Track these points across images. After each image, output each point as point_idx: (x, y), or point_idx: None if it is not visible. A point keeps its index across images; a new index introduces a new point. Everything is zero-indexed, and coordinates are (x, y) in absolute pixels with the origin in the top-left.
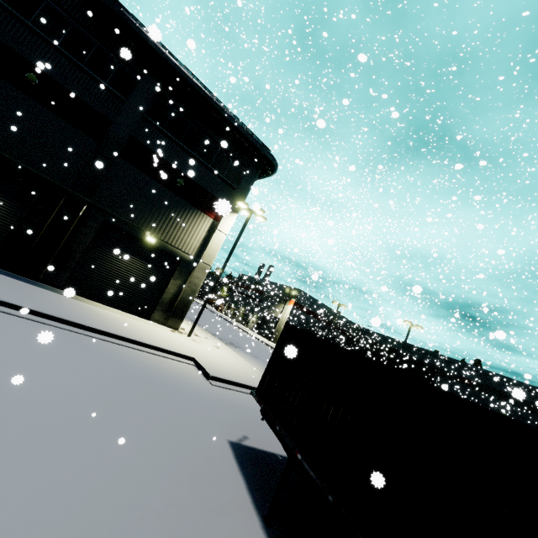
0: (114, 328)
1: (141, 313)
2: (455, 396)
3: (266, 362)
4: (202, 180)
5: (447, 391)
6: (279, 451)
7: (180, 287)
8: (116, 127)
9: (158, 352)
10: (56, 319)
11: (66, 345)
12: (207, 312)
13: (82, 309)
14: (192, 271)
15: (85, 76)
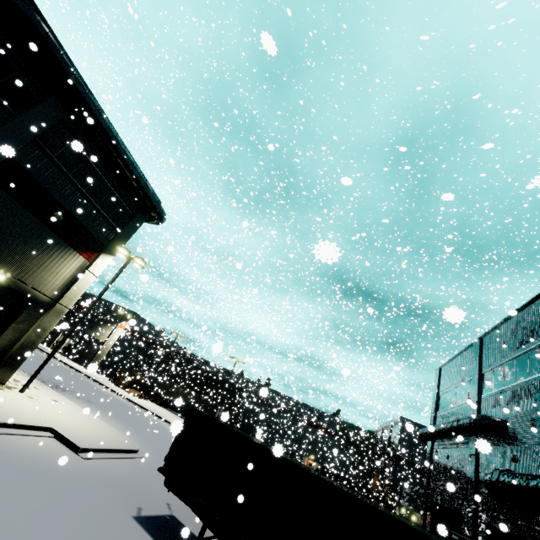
0: None
1: None
2: (307, 470)
3: (101, 406)
4: (84, 217)
5: (304, 468)
6: (165, 512)
7: (22, 332)
8: None
9: (13, 430)
10: None
11: None
12: None
13: None
14: (43, 314)
15: None
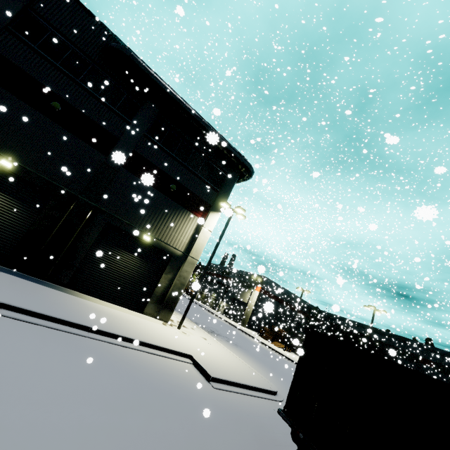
0: (116, 327)
1: (135, 307)
2: None
3: (246, 350)
4: (191, 185)
5: None
6: None
7: (170, 281)
8: (122, 143)
9: (157, 351)
10: (63, 321)
11: (74, 353)
12: (183, 298)
13: (85, 308)
14: (181, 266)
15: (99, 104)
